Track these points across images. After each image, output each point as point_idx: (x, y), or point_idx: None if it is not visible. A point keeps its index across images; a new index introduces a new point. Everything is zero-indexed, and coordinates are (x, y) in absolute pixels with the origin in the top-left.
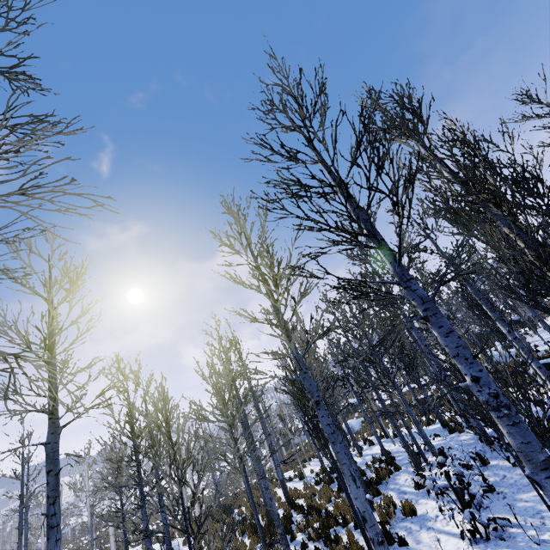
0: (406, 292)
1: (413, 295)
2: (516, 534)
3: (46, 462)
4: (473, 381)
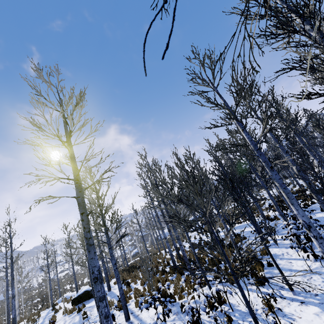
0: None
1: None
2: None
3: (79, 208)
4: None
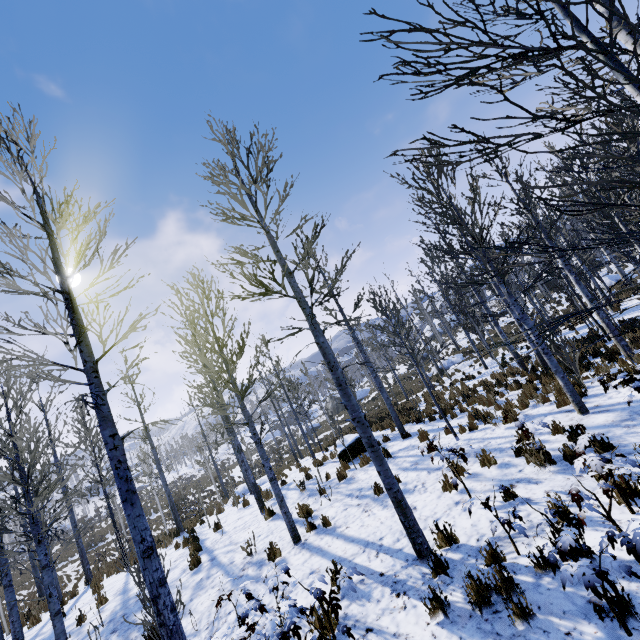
0: None
1: None
2: None
3: None
4: None
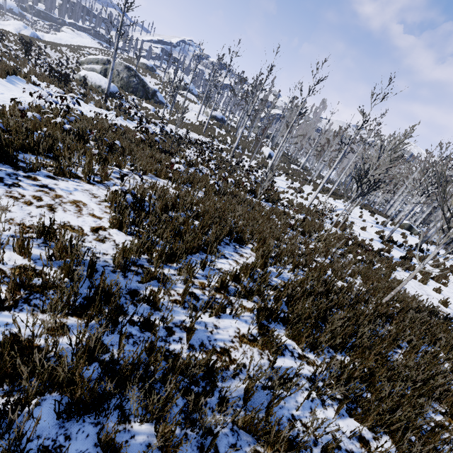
0: None
1: None
2: None
3: None
4: None
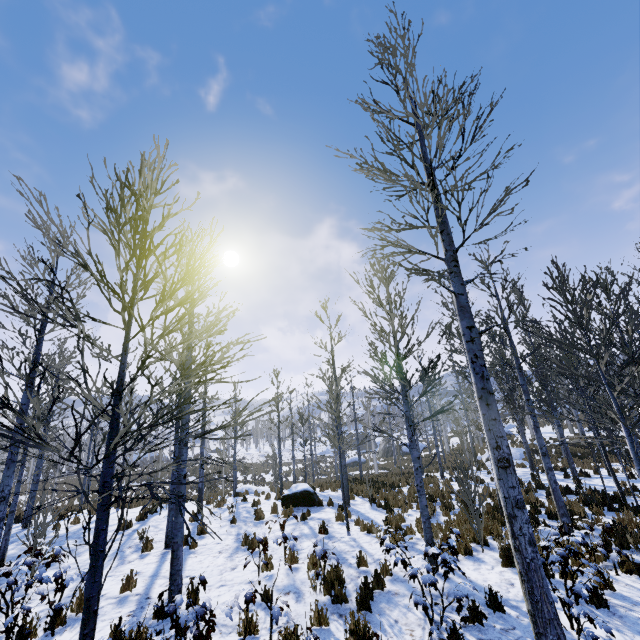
0: None
1: None
2: None
3: (464, 316)
4: None
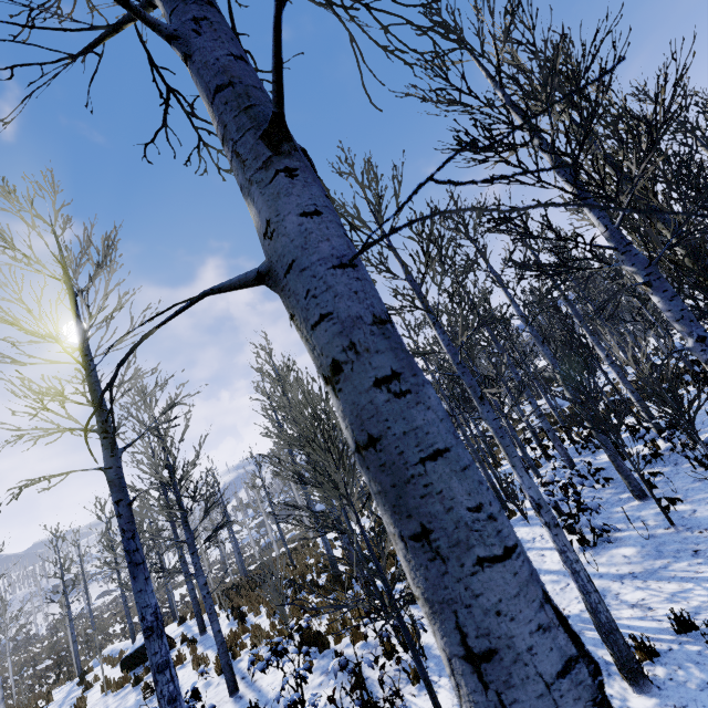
0: (624, 258)
1: (634, 259)
2: (621, 536)
3: (112, 491)
4: (698, 341)
